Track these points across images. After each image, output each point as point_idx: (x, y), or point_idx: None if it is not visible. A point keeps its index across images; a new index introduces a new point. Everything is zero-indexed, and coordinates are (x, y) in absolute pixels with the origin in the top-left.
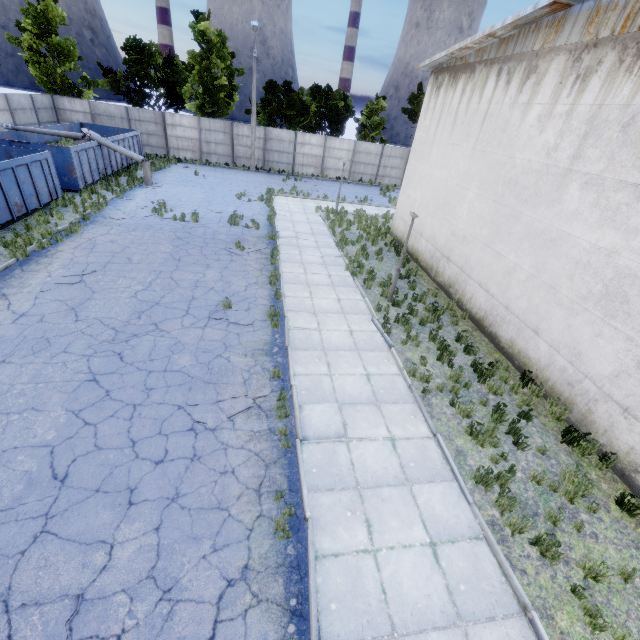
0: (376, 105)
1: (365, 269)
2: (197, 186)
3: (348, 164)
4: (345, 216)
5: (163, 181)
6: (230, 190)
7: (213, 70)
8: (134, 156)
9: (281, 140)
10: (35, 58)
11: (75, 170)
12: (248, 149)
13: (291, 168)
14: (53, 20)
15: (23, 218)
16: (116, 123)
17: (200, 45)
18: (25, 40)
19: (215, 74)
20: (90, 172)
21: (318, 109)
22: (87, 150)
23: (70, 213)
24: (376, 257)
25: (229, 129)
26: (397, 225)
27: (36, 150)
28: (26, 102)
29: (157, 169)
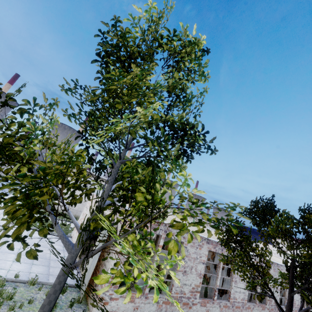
0: None
1: None
2: None
3: None
4: None
5: None
6: None
7: None
8: None
9: None
10: None
11: None
12: None
13: None
14: None
15: None
16: None
17: None
18: None
19: None
20: None
21: None
22: None
23: None
24: None
25: None
26: None
27: None
28: None
29: None
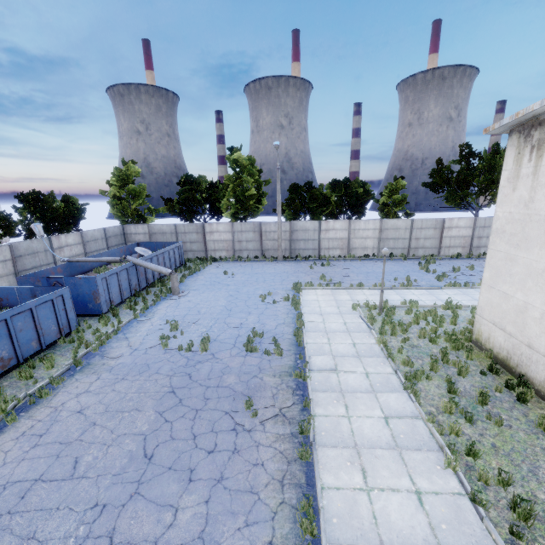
0: (395, 185)
1: (482, 458)
2: (223, 288)
3: (375, 241)
4: (393, 313)
5: (192, 287)
6: (255, 289)
7: (245, 185)
8: (163, 270)
9: (306, 230)
10: (114, 202)
11: (99, 296)
12: (275, 242)
13: (317, 252)
14: (131, 175)
15: (12, 370)
16: (167, 237)
17: (234, 169)
18: (113, 191)
19: (246, 187)
20: (119, 292)
21: (338, 198)
22: (118, 273)
23: (70, 353)
24: (486, 415)
25: (258, 228)
26: (488, 333)
27: (57, 287)
28: (99, 234)
29: (191, 273)
